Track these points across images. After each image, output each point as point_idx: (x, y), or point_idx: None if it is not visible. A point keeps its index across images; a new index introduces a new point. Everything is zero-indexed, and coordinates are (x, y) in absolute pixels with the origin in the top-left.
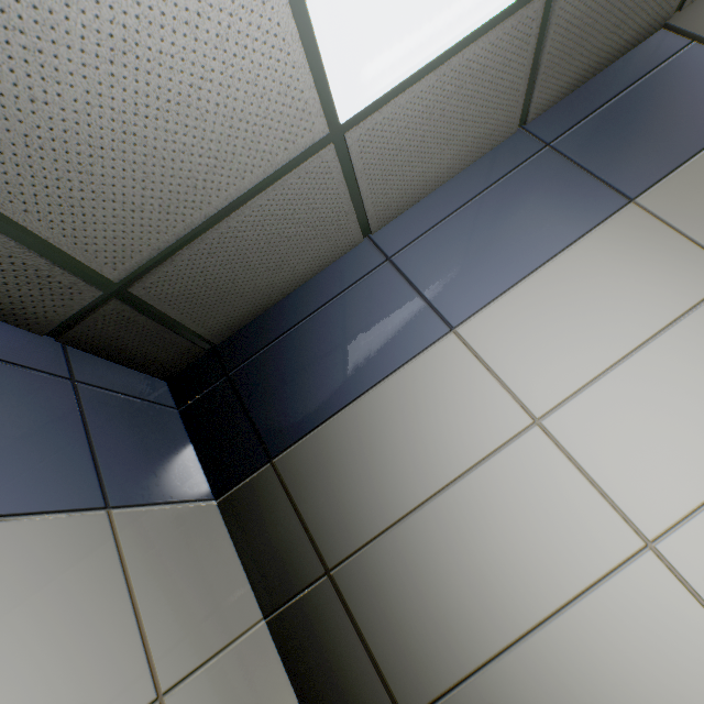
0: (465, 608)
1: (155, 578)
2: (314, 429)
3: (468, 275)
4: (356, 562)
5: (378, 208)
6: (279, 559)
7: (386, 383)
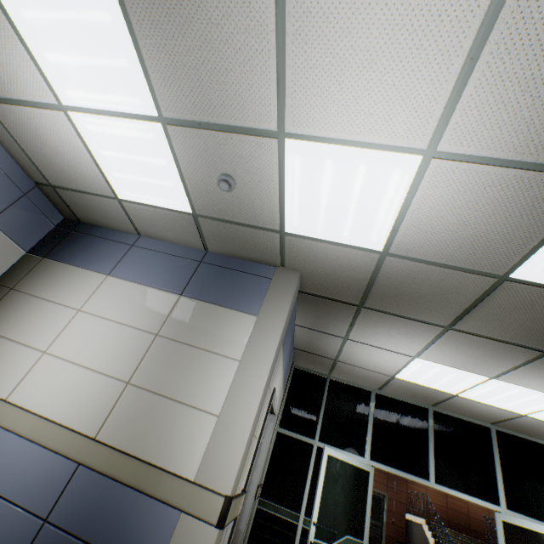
0: (11, 322)
1: None
2: (59, 261)
3: (133, 268)
4: (17, 293)
5: (143, 230)
6: (13, 276)
7: (82, 269)
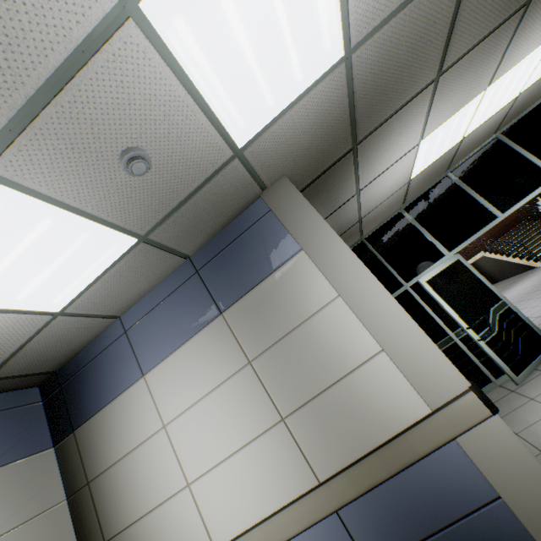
0: (129, 503)
1: (3, 496)
2: (90, 418)
3: (154, 346)
4: (98, 480)
5: (115, 311)
6: (74, 475)
7: (117, 399)
